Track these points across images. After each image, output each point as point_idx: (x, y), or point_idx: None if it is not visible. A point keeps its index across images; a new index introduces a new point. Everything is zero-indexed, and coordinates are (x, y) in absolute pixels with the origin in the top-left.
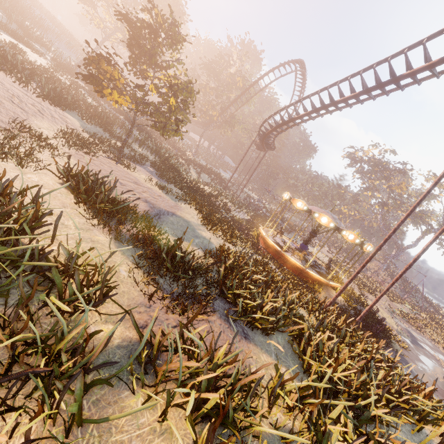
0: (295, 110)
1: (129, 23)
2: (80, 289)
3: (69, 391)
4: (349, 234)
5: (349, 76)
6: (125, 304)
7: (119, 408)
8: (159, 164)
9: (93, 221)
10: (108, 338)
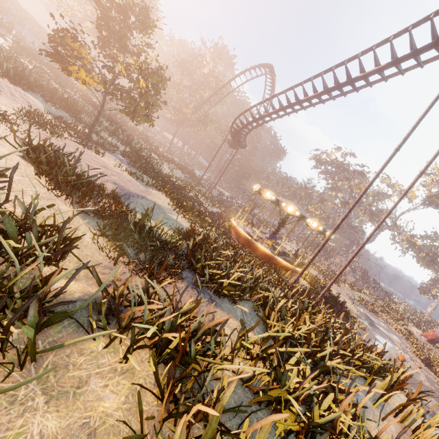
0: (265, 108)
1: (98, 3)
2: (38, 242)
3: (21, 325)
4: (313, 222)
5: (312, 77)
6: (89, 265)
7: (78, 350)
8: (130, 154)
9: (55, 192)
10: (67, 282)
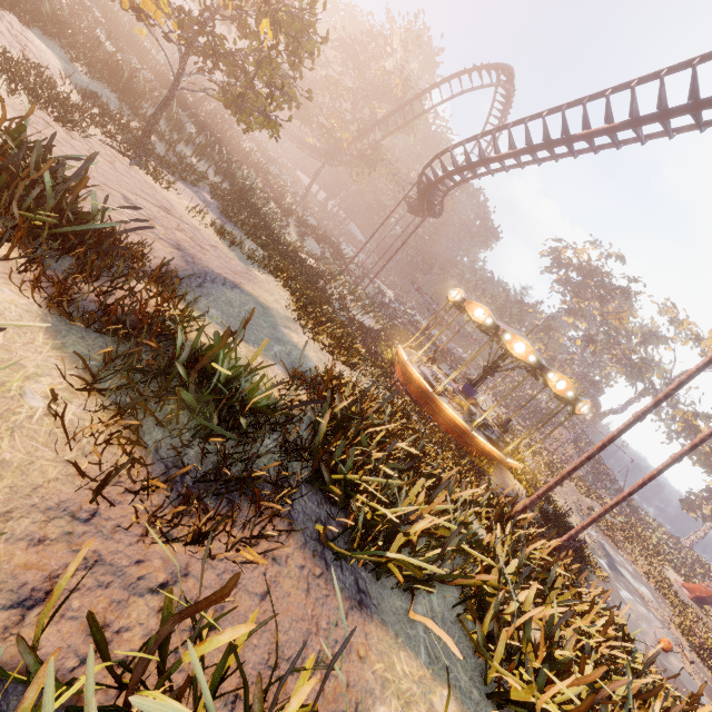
0: (495, 144)
1: None
2: None
3: None
4: (558, 380)
5: (610, 89)
6: None
7: None
8: (229, 195)
9: None
10: None
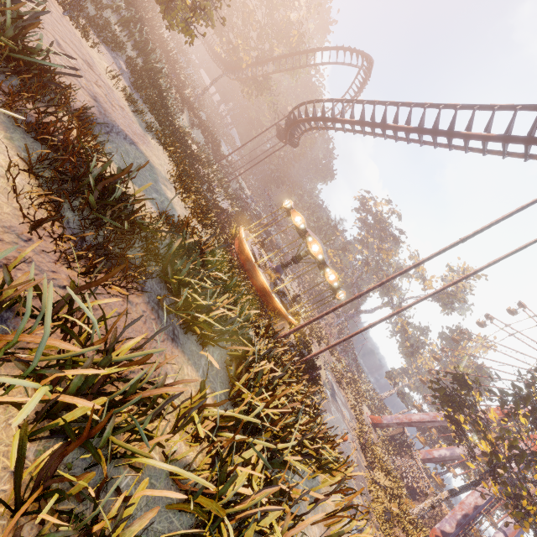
0: (342, 110)
1: None
2: None
3: None
4: (331, 274)
5: (414, 103)
6: None
7: None
8: (141, 70)
9: None
10: None
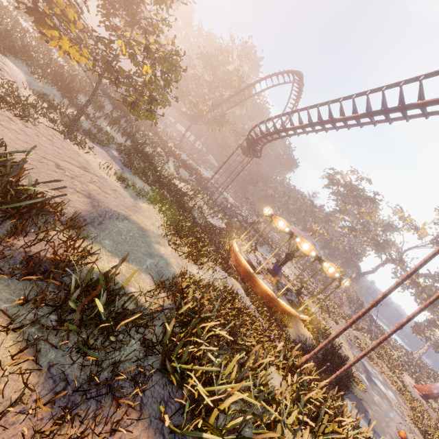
0: (290, 120)
1: None
2: None
3: None
4: (329, 267)
5: (355, 95)
6: None
7: None
8: (129, 150)
9: None
10: None
